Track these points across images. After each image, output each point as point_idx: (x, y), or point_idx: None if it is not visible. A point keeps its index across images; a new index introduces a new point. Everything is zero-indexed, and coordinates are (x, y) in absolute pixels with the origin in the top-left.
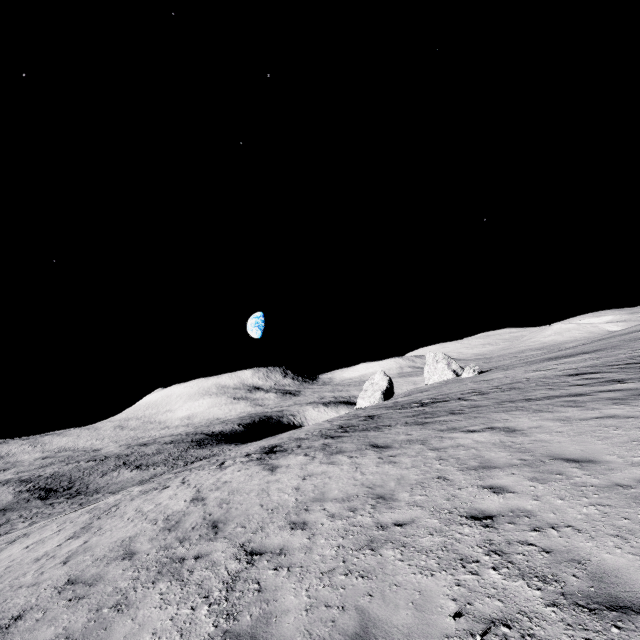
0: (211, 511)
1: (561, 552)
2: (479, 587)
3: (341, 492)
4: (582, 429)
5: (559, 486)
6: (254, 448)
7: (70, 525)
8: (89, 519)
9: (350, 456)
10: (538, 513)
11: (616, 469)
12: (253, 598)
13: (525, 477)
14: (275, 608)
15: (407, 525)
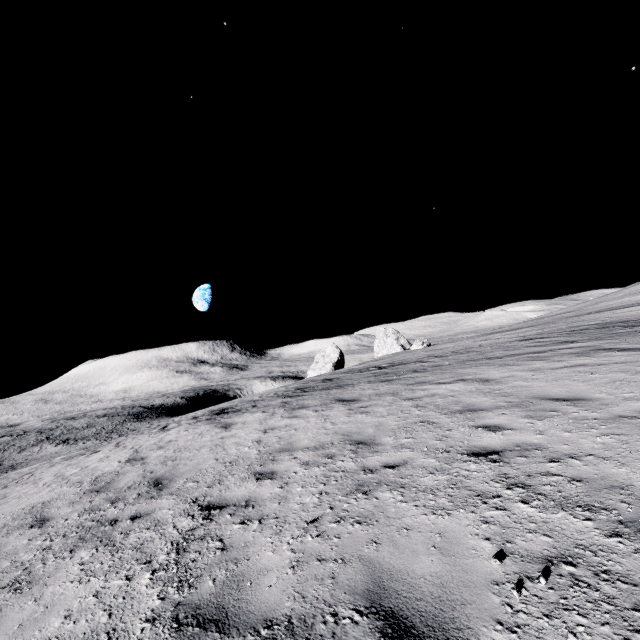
0: (153, 469)
1: (595, 480)
2: (513, 523)
3: (312, 441)
4: (558, 375)
5: (559, 421)
6: (201, 412)
7: None
8: None
9: (315, 410)
10: (549, 445)
11: (611, 404)
12: (215, 558)
13: (518, 416)
14: (248, 568)
15: (400, 466)
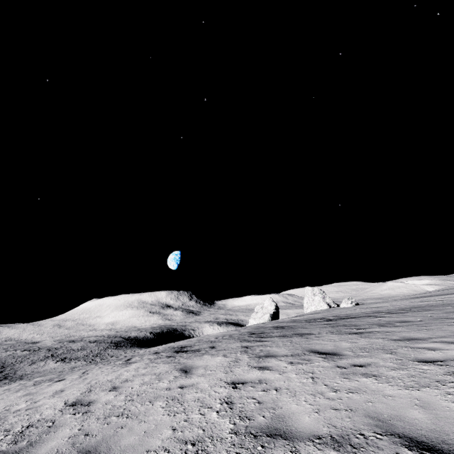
0: (90, 428)
1: None
2: None
3: (318, 421)
4: None
5: None
6: (163, 347)
7: None
8: None
9: (289, 361)
10: None
11: None
12: None
13: None
14: None
15: None
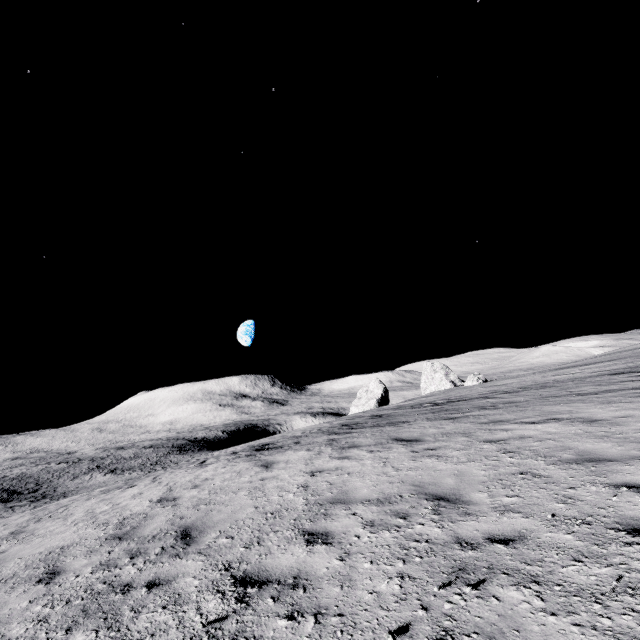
0: (183, 514)
1: None
2: None
3: (373, 491)
4: None
5: None
6: (241, 447)
7: None
8: (26, 521)
9: (369, 450)
10: None
11: None
12: None
13: None
14: None
15: (516, 542)
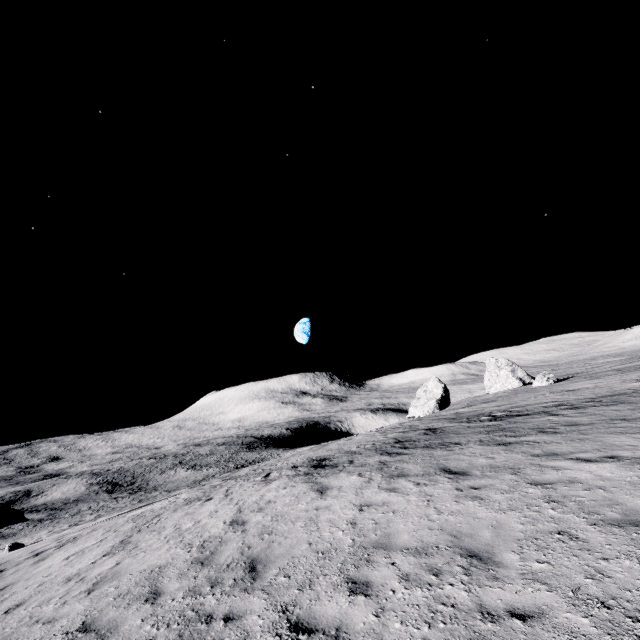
0: (250, 542)
1: None
2: None
3: (413, 538)
4: None
5: None
6: (301, 459)
7: (112, 535)
8: (130, 530)
9: (416, 482)
10: None
11: None
12: None
13: None
14: None
15: (533, 620)
